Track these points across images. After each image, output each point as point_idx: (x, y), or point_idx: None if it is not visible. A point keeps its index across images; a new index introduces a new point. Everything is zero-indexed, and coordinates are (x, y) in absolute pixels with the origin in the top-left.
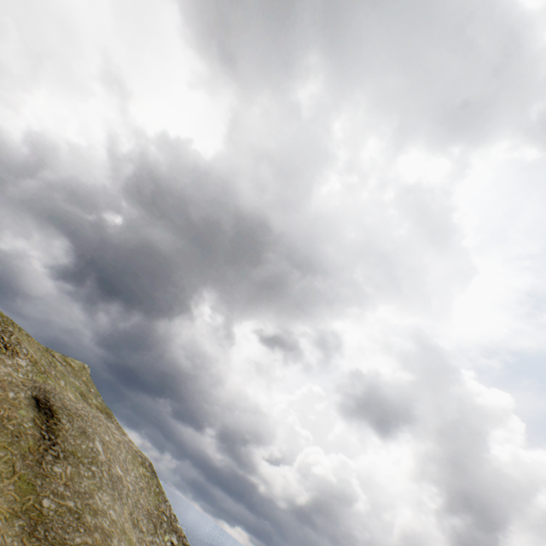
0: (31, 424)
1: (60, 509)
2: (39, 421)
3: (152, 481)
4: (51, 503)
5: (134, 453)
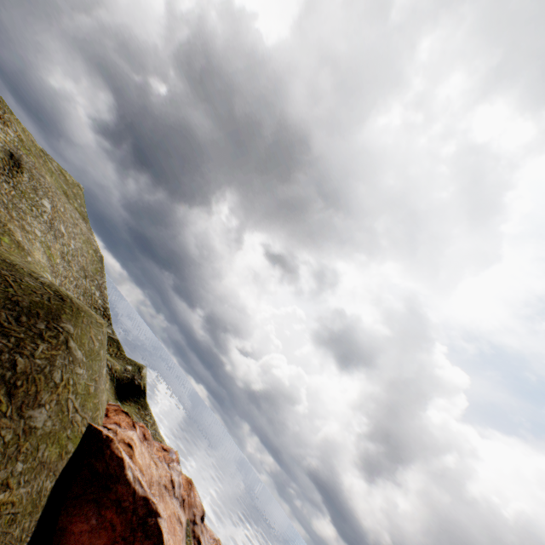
0: None
1: None
2: (6, 162)
3: (97, 263)
4: None
5: (89, 241)
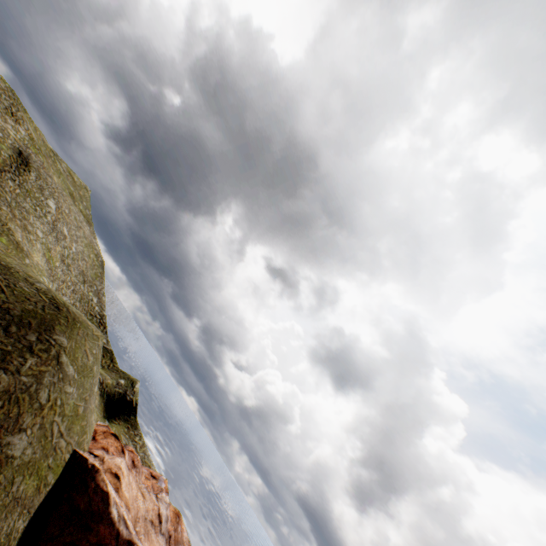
0: (7, 156)
1: (2, 194)
2: (14, 160)
3: (98, 268)
4: None
5: (91, 245)
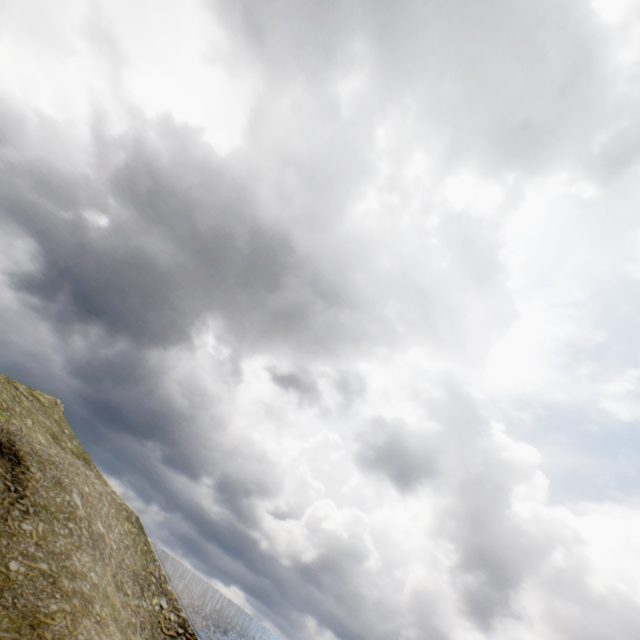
0: None
1: (32, 573)
2: (3, 470)
3: (139, 538)
4: (20, 566)
5: (118, 506)
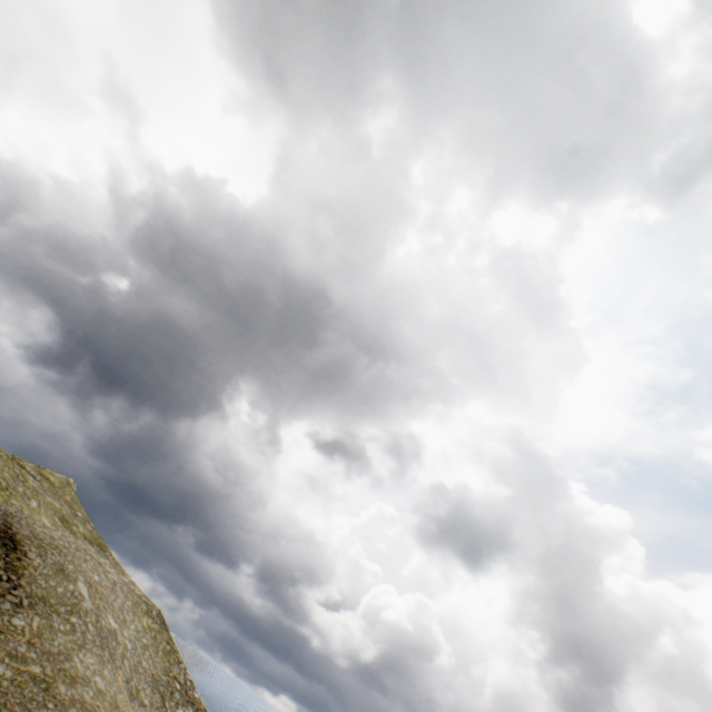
0: None
1: (20, 678)
2: None
3: (161, 636)
4: (6, 670)
5: (136, 598)
